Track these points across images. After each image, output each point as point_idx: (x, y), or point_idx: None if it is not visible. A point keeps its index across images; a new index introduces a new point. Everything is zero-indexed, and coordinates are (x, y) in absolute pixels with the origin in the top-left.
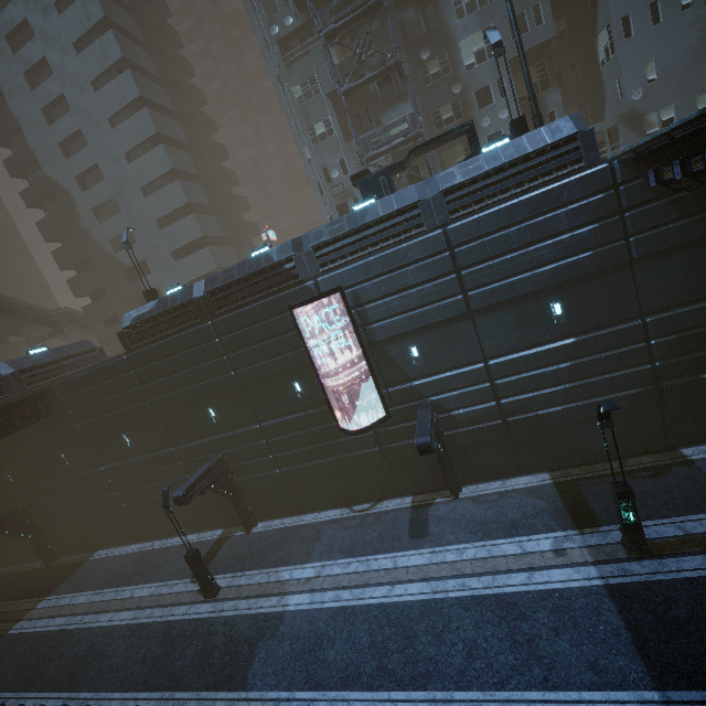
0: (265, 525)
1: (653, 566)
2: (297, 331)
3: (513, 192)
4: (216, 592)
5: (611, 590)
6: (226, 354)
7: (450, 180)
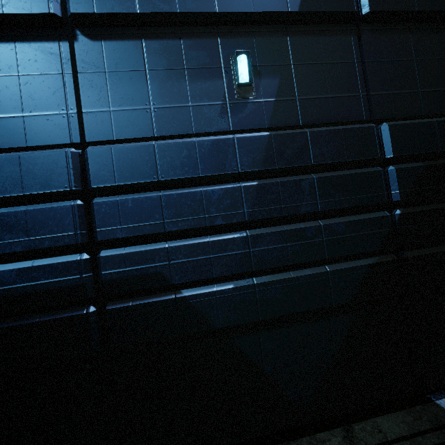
0: None
1: None
2: None
3: None
4: None
5: None
6: None
7: None
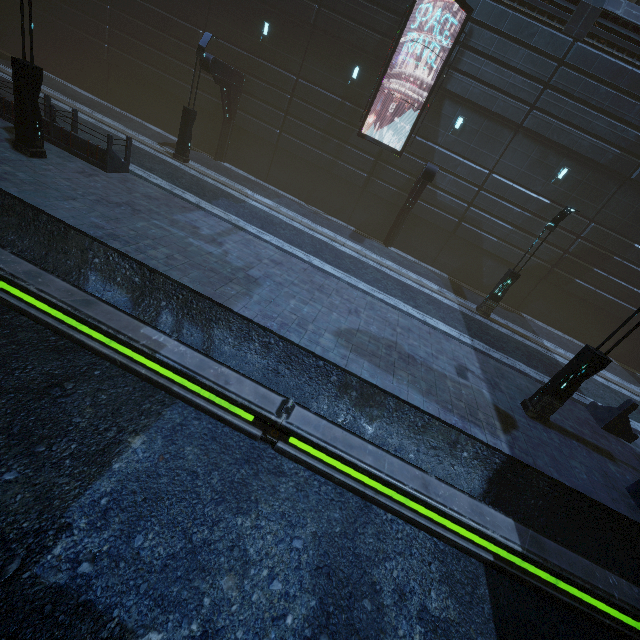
0: (231, 167)
1: (487, 321)
2: (402, 19)
3: (634, 61)
4: (186, 160)
5: (463, 313)
6: None
7: (615, 7)
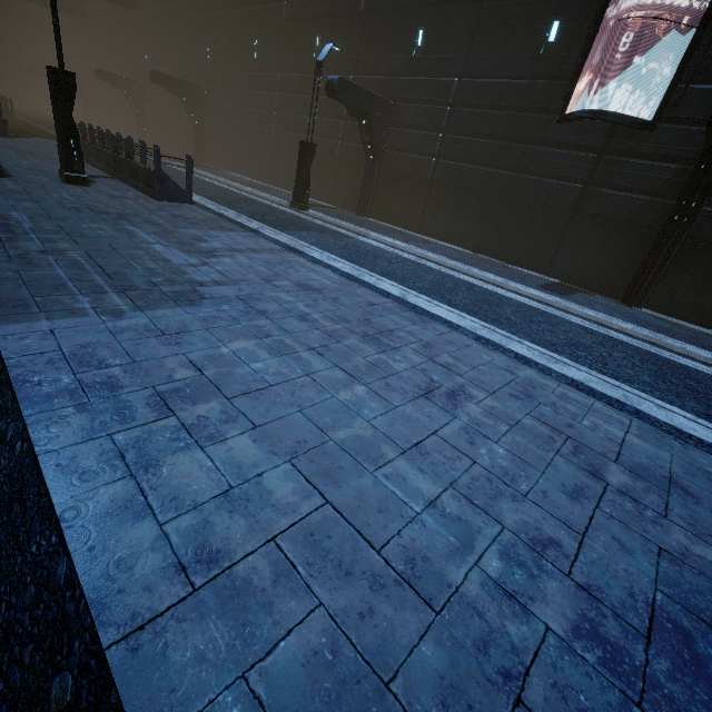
0: (376, 220)
1: None
2: None
3: None
4: (303, 207)
5: None
6: None
7: None
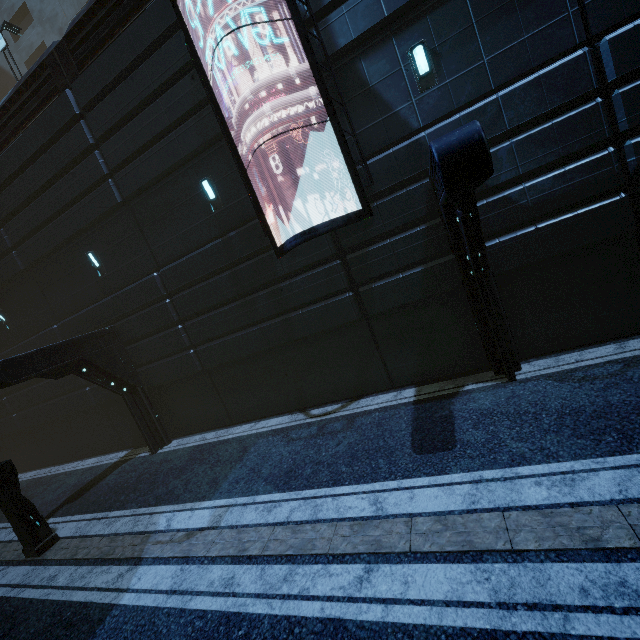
0: (179, 443)
1: None
2: (195, 64)
3: None
4: (44, 547)
5: None
6: (100, 149)
7: None
